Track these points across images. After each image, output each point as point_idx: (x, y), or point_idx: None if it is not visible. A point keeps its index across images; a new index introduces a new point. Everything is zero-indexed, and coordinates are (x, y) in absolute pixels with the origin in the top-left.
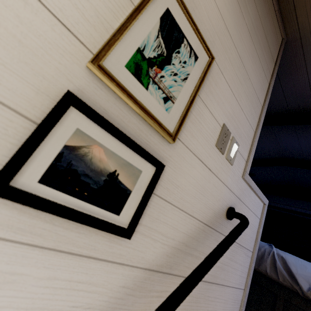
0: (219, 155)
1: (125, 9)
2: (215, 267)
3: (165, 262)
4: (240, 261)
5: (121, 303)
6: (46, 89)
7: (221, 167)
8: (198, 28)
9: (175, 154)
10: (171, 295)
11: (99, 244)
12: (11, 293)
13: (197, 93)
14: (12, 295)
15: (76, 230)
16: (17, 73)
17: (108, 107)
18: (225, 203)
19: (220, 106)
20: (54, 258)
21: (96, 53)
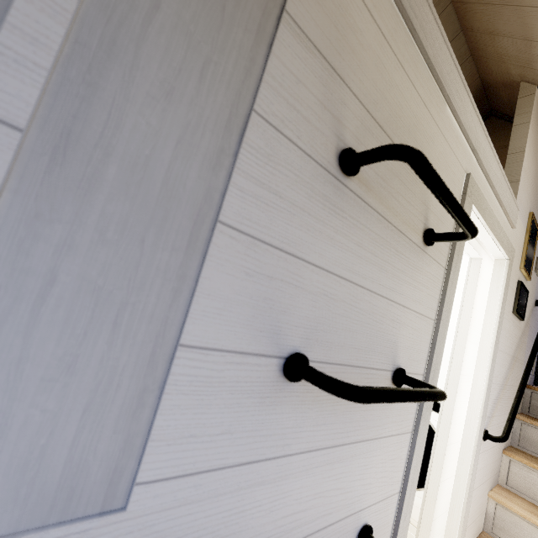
0: (534, 274)
1: (523, 240)
2: (531, 332)
3: (524, 329)
4: (536, 328)
5: (518, 343)
6: (516, 282)
7: (535, 281)
8: (536, 222)
9: (527, 284)
10: (537, 337)
11: (518, 324)
12: (512, 337)
13: (535, 253)
14: (512, 338)
15: (516, 320)
16: (514, 281)
17: (520, 278)
18: (534, 299)
19: (536, 248)
20: (514, 328)
21: (524, 265)
